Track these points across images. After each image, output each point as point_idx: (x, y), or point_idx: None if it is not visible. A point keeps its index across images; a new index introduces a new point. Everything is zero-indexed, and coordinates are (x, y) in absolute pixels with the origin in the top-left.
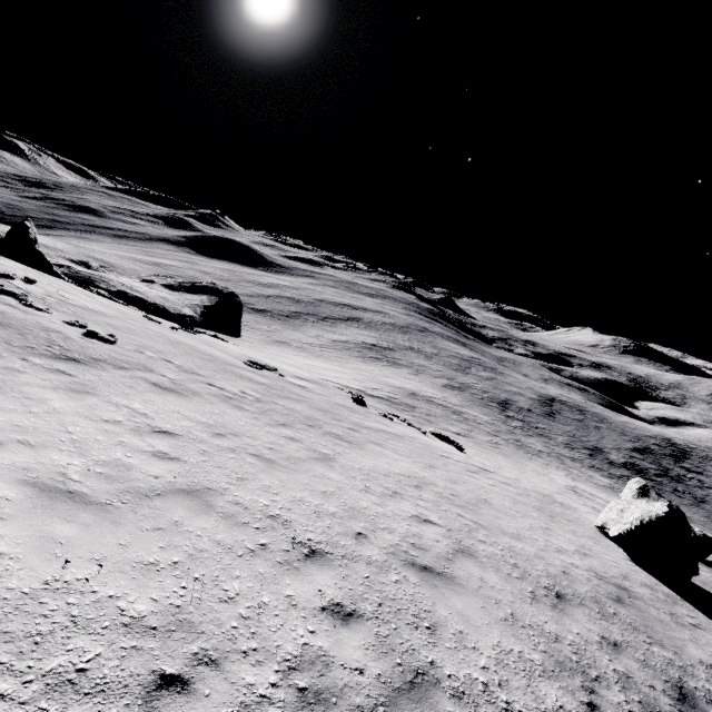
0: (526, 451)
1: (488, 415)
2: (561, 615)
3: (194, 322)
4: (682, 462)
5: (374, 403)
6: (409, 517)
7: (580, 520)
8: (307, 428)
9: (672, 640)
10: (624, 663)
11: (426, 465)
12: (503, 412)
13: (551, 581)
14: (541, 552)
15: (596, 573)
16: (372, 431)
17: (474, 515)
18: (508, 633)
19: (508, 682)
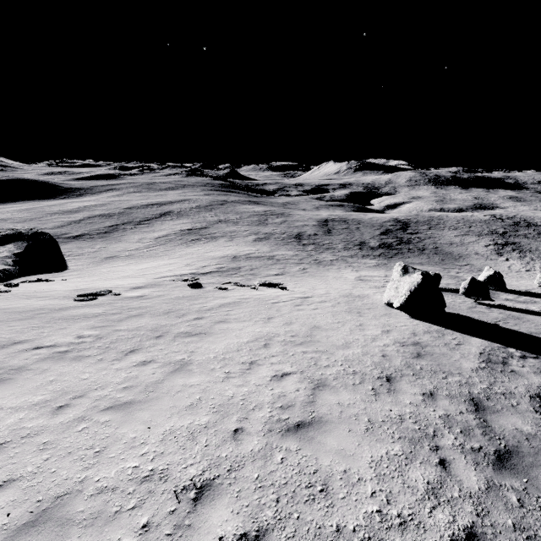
0: (324, 265)
1: (291, 250)
2: (396, 395)
3: (9, 274)
4: (407, 230)
5: (208, 279)
6: (270, 381)
7: (374, 304)
8: (156, 342)
9: (454, 365)
10: (441, 406)
11: (265, 320)
12: (300, 243)
13: (379, 369)
14: (364, 348)
15: (399, 342)
16: (214, 310)
17: (313, 345)
18: (374, 441)
19: (392, 492)
